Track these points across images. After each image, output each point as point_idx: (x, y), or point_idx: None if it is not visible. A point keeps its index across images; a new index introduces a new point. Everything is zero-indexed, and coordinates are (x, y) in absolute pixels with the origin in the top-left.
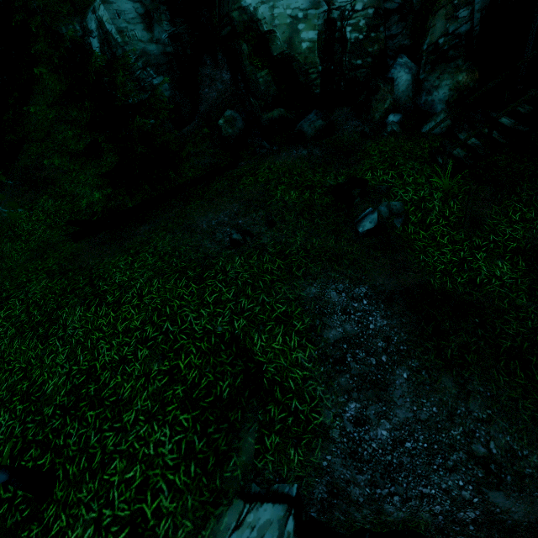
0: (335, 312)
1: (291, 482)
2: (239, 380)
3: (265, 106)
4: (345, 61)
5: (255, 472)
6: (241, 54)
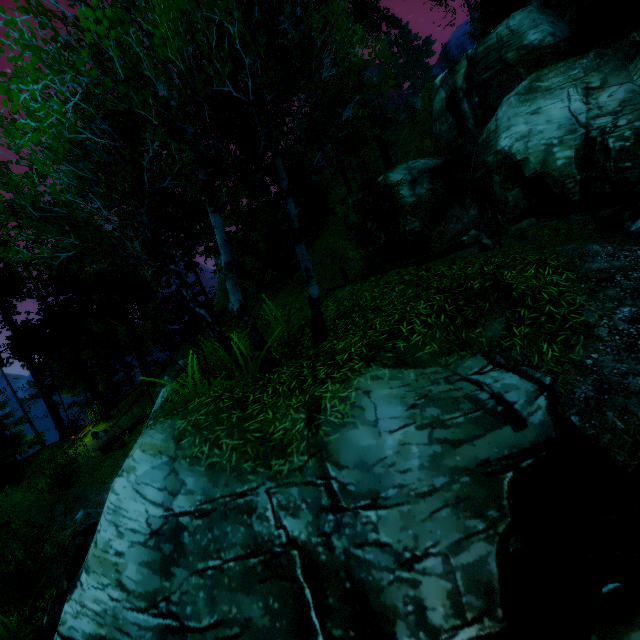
0: (599, 255)
1: (542, 373)
2: (489, 284)
3: (513, 219)
4: (609, 167)
5: (501, 348)
6: (492, 184)
